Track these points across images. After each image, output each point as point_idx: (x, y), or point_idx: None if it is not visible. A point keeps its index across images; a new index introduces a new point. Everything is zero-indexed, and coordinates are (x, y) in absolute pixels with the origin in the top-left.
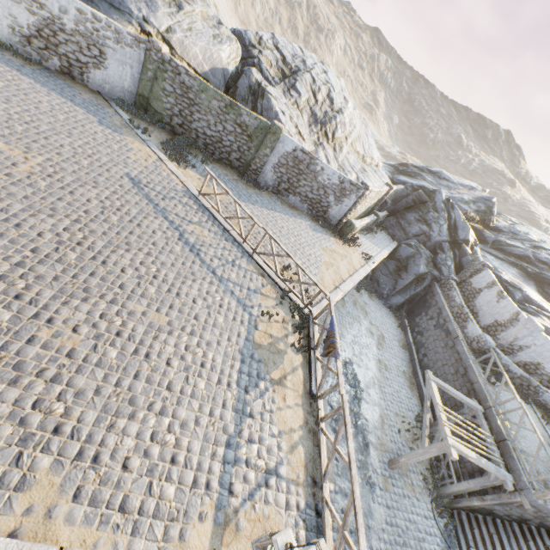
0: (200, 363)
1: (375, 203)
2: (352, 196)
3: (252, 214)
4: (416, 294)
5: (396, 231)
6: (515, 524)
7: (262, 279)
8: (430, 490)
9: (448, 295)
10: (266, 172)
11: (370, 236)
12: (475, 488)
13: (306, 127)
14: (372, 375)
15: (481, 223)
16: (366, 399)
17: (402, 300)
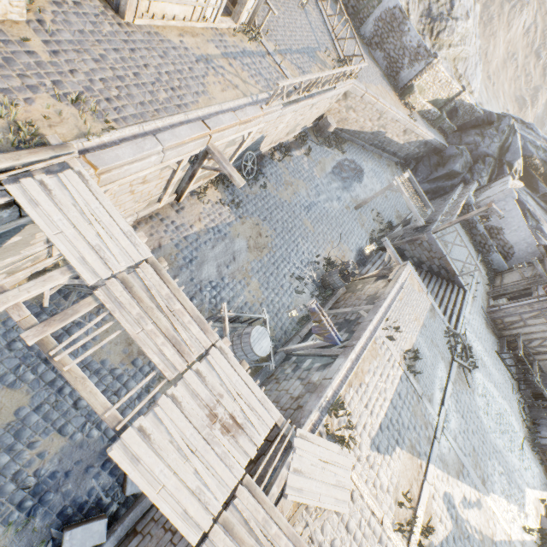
0: (290, 31)
1: (445, 102)
2: (422, 62)
3: (345, 35)
4: (442, 188)
5: (454, 140)
6: (414, 267)
7: (333, 50)
8: (373, 238)
9: (465, 187)
10: (368, 24)
11: (427, 124)
12: (400, 233)
13: (417, 16)
14: (373, 188)
15: (544, 180)
16: (361, 187)
17: (428, 187)
